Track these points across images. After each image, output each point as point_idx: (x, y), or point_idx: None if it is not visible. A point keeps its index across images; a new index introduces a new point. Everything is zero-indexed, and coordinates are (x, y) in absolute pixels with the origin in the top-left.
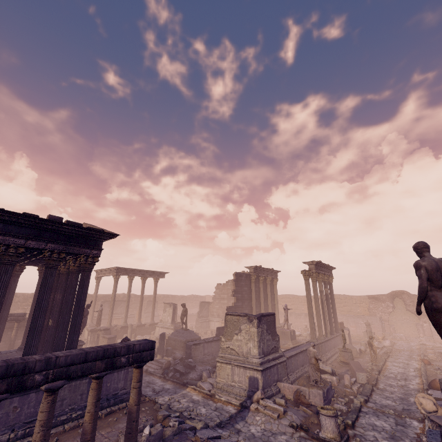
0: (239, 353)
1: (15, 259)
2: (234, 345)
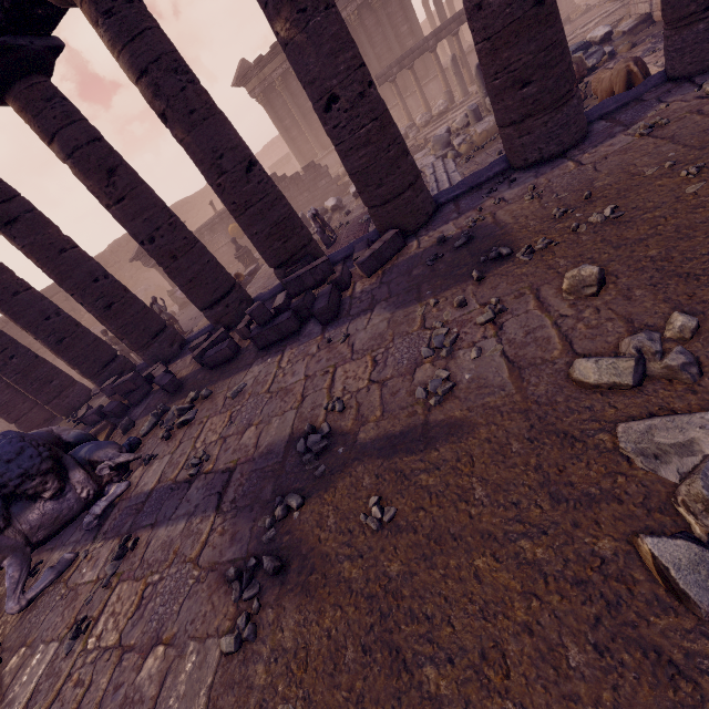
0: None
1: None
2: None
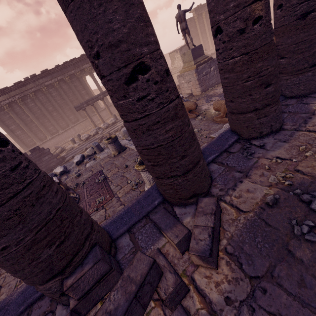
0: (178, 68)
1: (91, 71)
2: (176, 66)
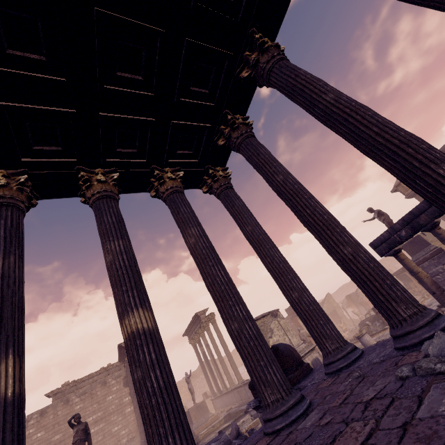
0: None
1: None
2: None
